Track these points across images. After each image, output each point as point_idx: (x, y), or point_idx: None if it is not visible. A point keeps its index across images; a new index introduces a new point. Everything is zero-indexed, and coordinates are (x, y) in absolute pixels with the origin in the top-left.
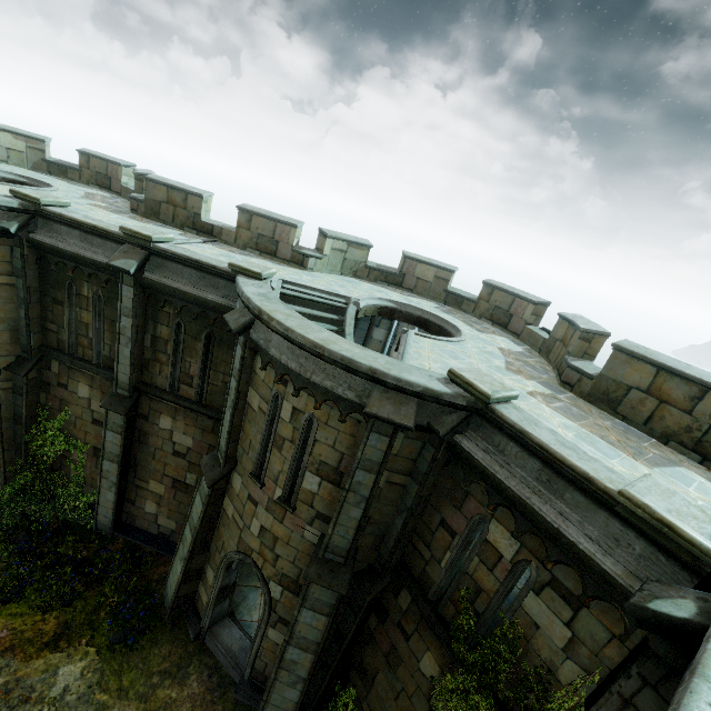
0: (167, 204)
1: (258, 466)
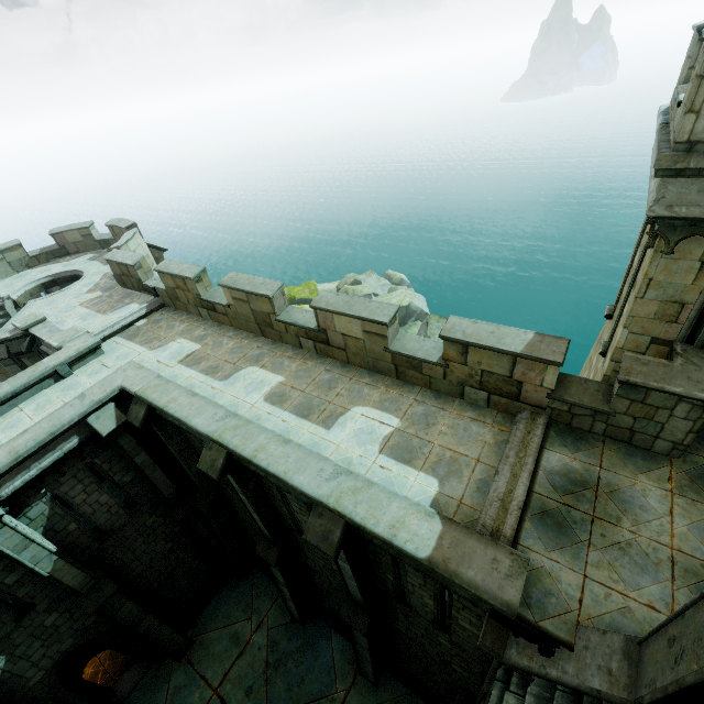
0: None
1: None
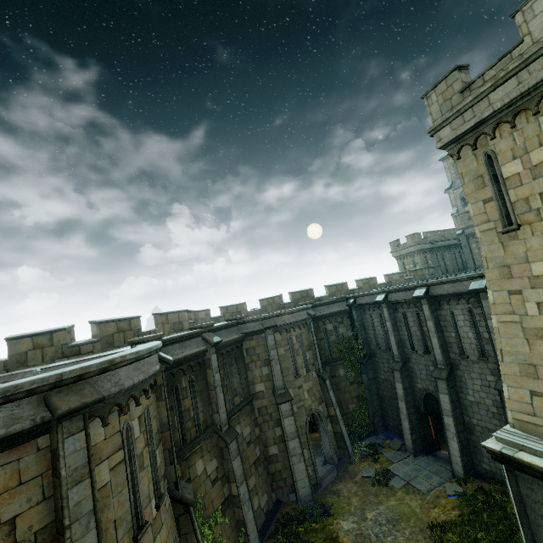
0: (118, 333)
1: (295, 371)
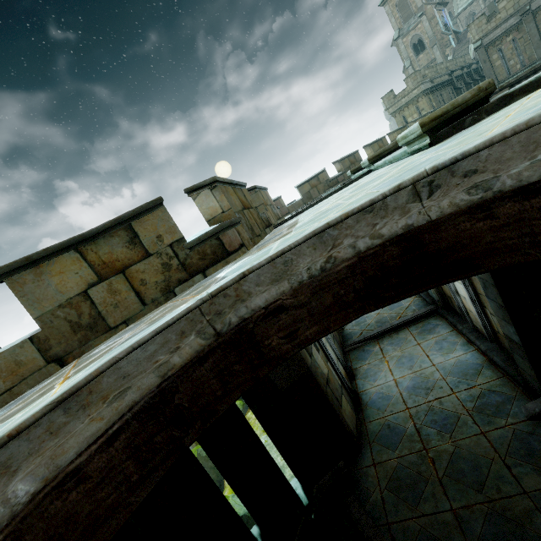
0: (245, 211)
1: None
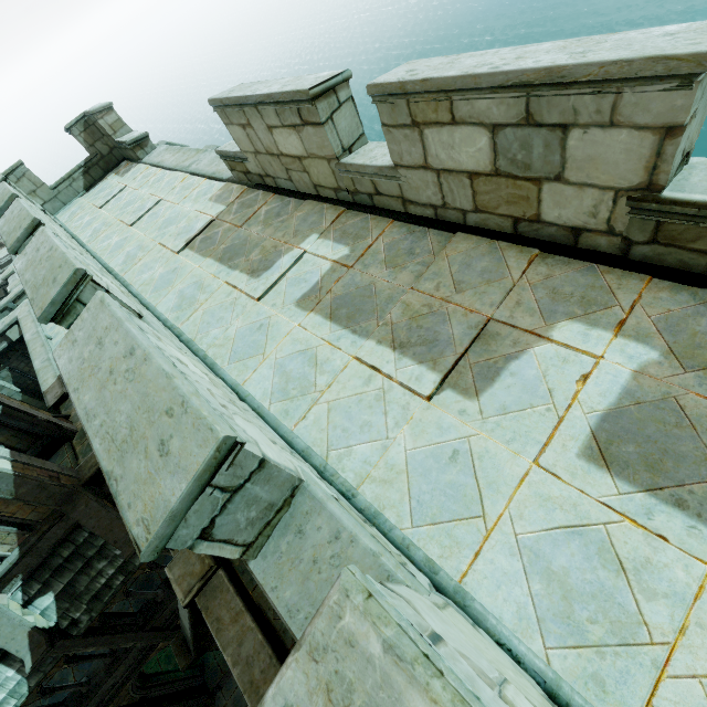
0: None
1: None
